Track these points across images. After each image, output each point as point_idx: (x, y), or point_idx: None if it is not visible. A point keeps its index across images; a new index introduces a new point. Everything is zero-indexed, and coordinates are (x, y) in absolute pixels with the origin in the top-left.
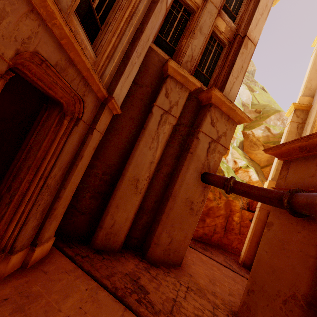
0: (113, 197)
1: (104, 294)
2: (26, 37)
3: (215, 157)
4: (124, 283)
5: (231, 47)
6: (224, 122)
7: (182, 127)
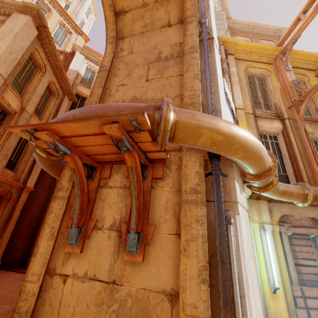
0: (38, 234)
1: None
2: None
3: None
4: None
5: None
6: None
7: None
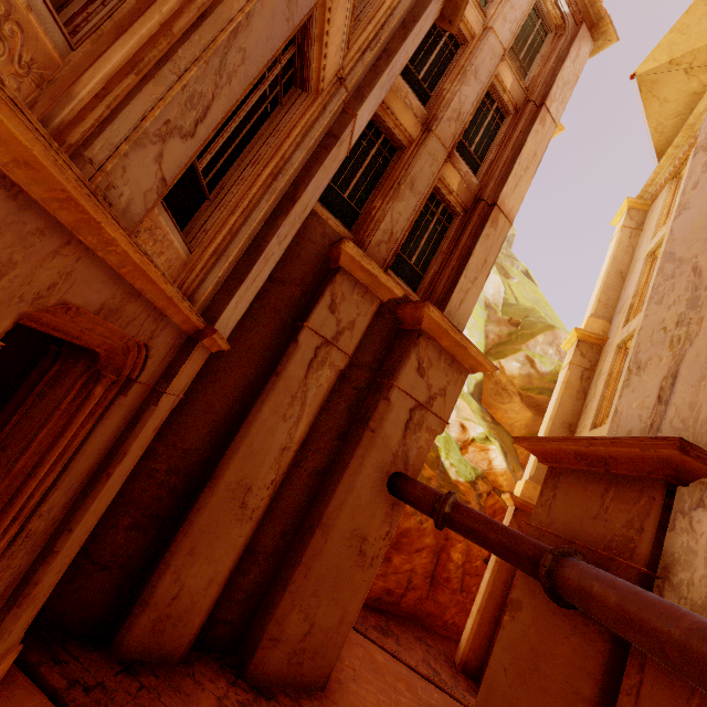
0: (186, 530)
1: None
2: (44, 287)
3: (420, 439)
4: None
5: (468, 221)
6: (444, 367)
7: (358, 370)
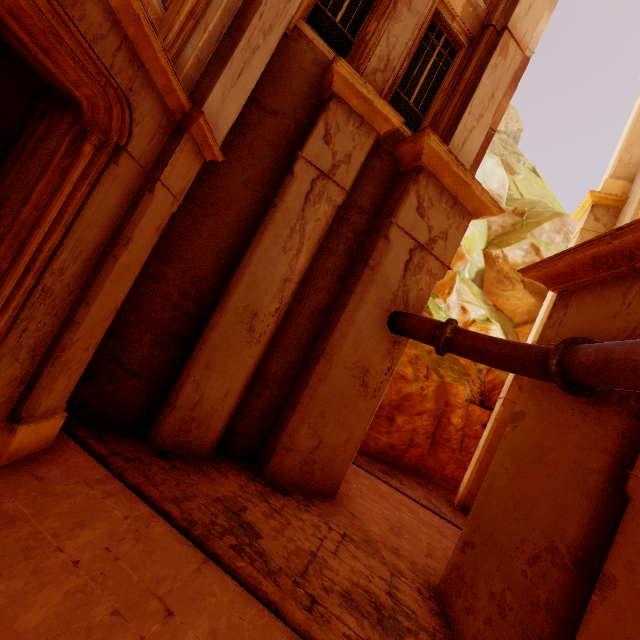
0: (201, 346)
1: (163, 530)
2: None
3: (420, 281)
4: (211, 515)
5: (473, 52)
6: (445, 209)
7: (356, 213)
